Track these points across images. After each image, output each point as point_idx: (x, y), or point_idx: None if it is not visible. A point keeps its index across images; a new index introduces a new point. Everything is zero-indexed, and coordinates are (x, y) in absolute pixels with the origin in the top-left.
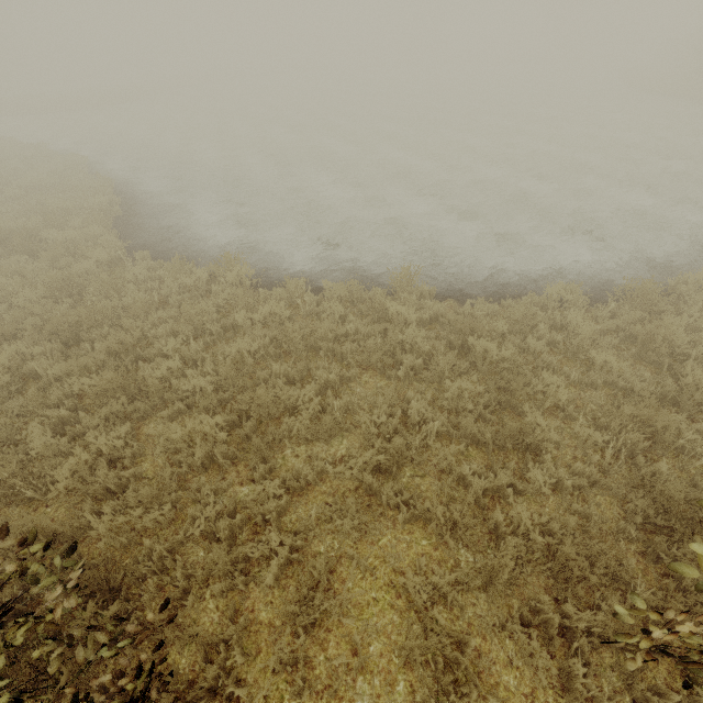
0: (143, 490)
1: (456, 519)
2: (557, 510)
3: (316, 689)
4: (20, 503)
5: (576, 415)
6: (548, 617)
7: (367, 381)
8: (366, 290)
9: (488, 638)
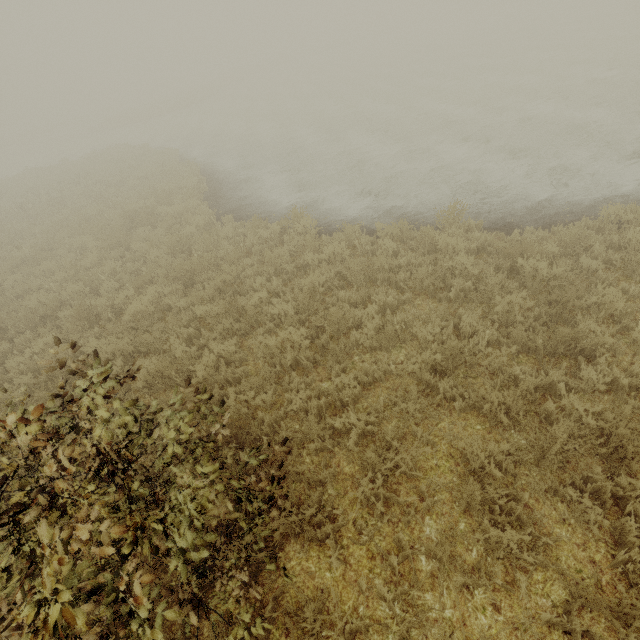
0: (254, 378)
1: (509, 404)
2: (611, 403)
3: (392, 520)
4: (173, 388)
5: (634, 326)
6: (601, 486)
7: (420, 304)
8: (415, 229)
9: (540, 501)
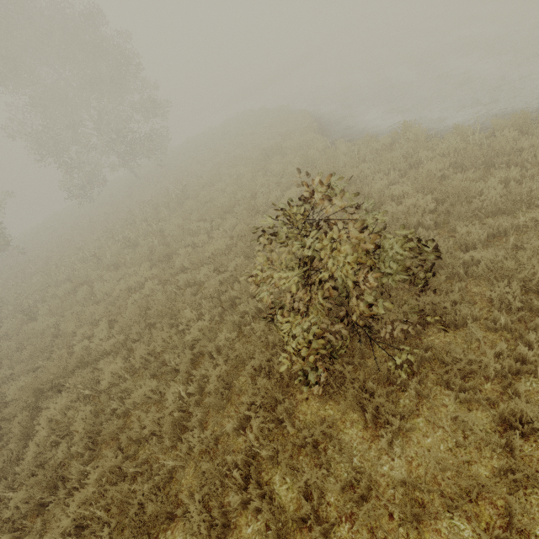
0: (389, 229)
1: None
2: None
3: (524, 321)
4: None
5: None
6: None
7: None
8: (538, 119)
9: None
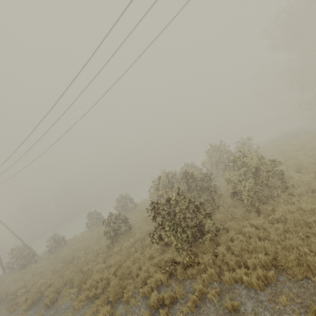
0: None
1: None
2: None
3: None
4: None
5: None
6: None
7: None
8: None
9: None
